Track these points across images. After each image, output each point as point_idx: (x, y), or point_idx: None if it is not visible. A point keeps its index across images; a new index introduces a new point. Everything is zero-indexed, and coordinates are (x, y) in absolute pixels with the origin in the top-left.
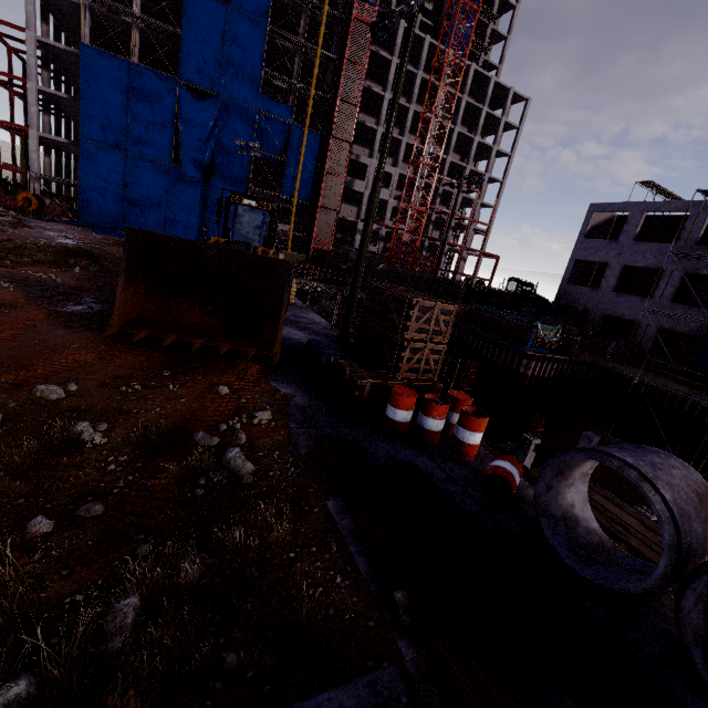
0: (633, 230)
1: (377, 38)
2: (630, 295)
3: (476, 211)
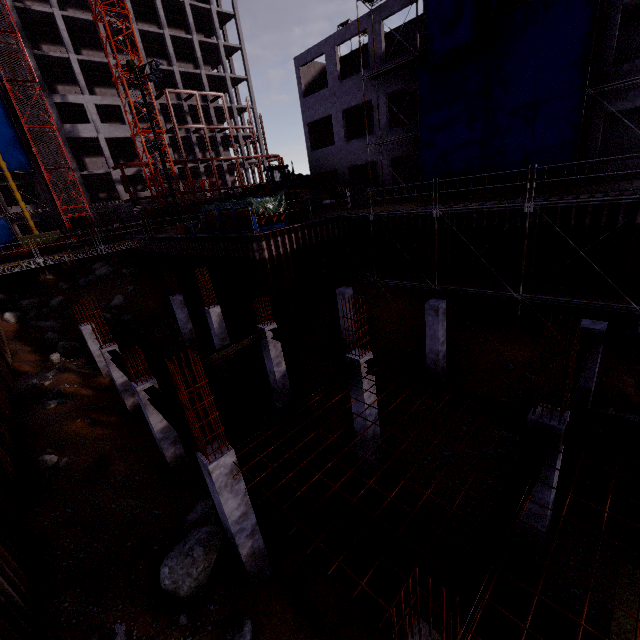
0: (335, 70)
1: None
2: (359, 139)
3: (236, 118)
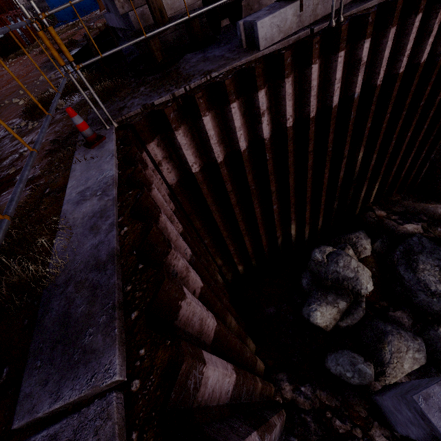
0: None
1: None
2: None
3: None
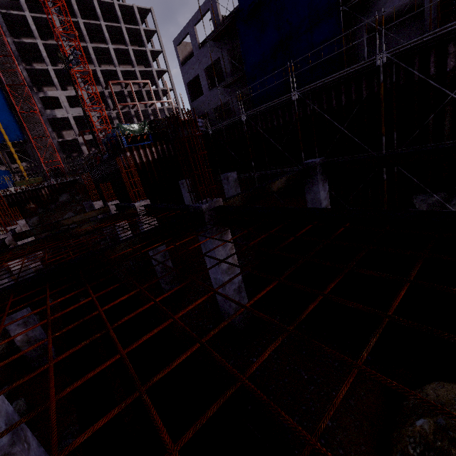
0: (196, 43)
1: (10, 4)
2: (216, 87)
3: (161, 96)
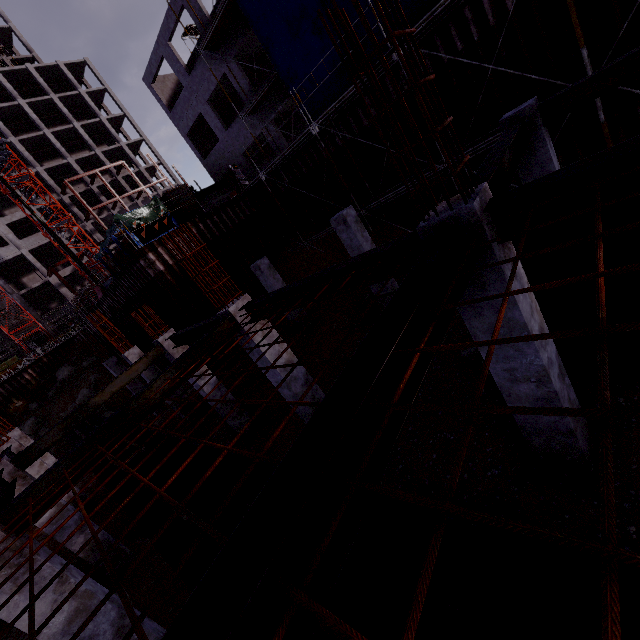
0: (180, 67)
1: None
2: (235, 120)
3: (148, 178)
